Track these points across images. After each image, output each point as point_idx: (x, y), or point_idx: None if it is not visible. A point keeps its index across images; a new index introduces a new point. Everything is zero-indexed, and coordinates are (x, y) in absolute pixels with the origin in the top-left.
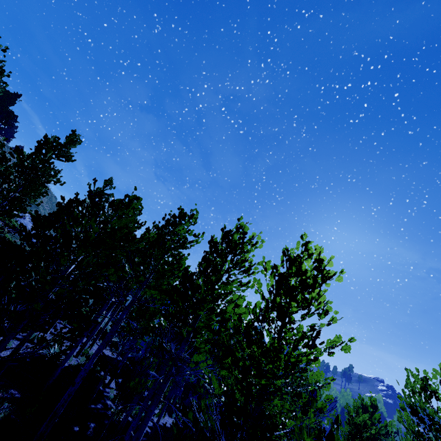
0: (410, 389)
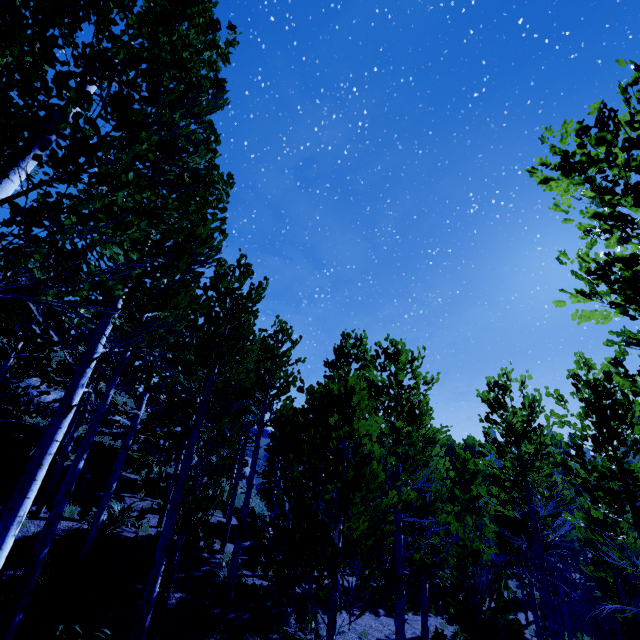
0: None
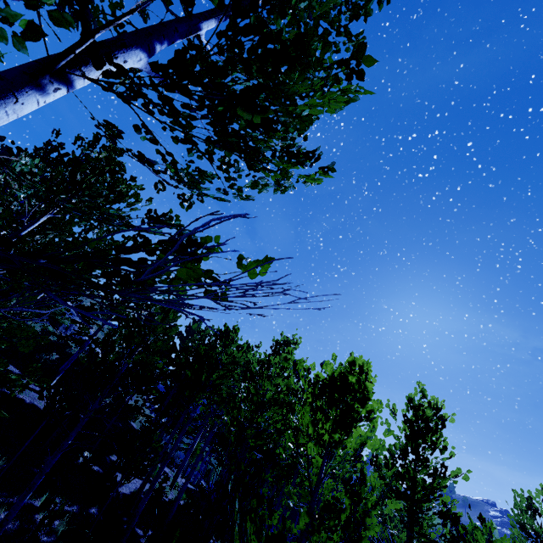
0: (517, 508)
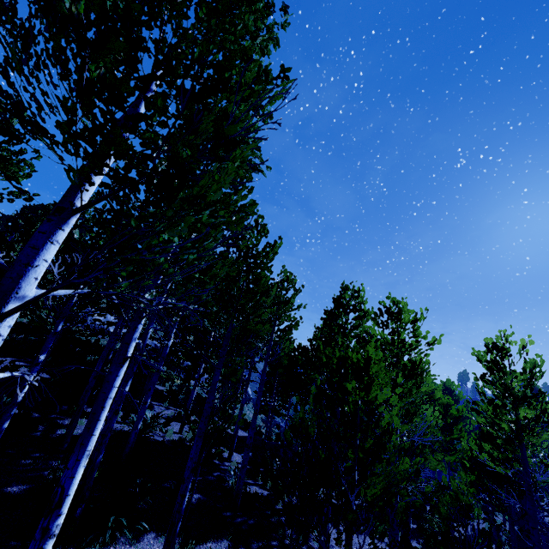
0: None
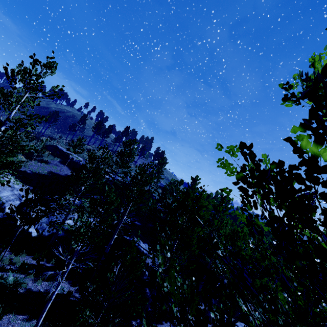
0: None
